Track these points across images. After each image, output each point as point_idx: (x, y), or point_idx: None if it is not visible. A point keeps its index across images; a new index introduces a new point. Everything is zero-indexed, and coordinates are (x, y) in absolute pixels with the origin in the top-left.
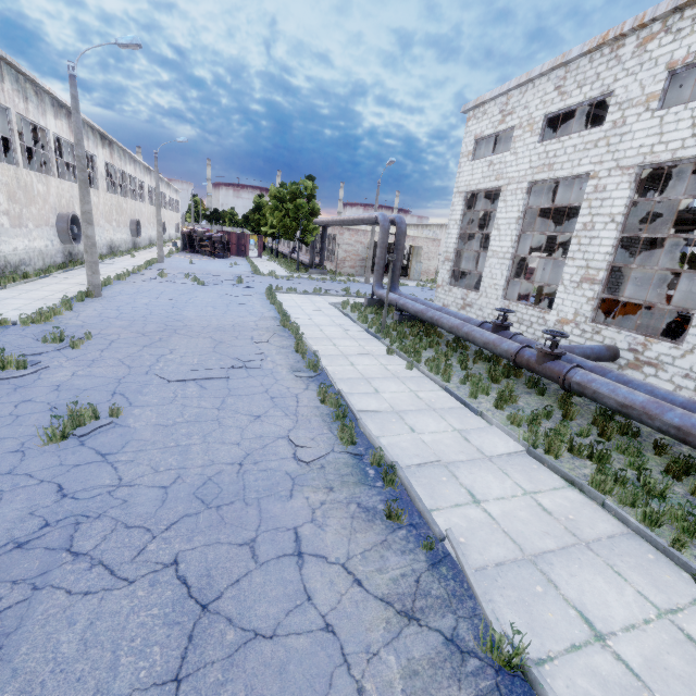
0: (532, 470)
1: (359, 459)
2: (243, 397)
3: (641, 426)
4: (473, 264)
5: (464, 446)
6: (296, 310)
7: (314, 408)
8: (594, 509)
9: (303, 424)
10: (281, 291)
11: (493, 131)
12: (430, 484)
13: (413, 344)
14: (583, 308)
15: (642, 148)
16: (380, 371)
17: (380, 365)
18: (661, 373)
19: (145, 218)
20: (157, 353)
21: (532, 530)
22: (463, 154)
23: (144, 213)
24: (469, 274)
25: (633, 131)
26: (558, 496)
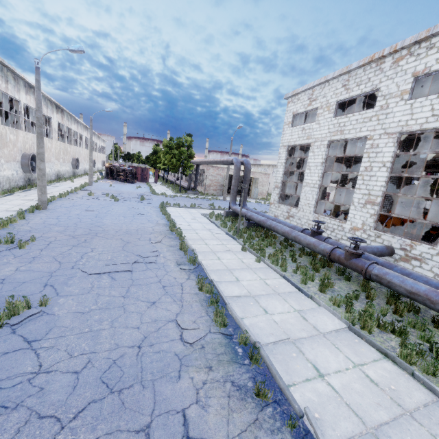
0: (355, 344)
1: (230, 339)
2: (142, 286)
3: (418, 304)
4: (293, 190)
5: (304, 324)
6: (179, 219)
7: (194, 294)
8: (407, 378)
9: (187, 309)
10: (169, 206)
11: (304, 110)
12: (284, 360)
13: (259, 243)
14: (368, 220)
15: (400, 122)
16: (238, 263)
17: (238, 259)
18: (424, 265)
19: (82, 157)
20: (81, 252)
21: (367, 401)
22: (286, 123)
23: (81, 154)
24: (290, 196)
25: (394, 111)
26: (378, 367)
